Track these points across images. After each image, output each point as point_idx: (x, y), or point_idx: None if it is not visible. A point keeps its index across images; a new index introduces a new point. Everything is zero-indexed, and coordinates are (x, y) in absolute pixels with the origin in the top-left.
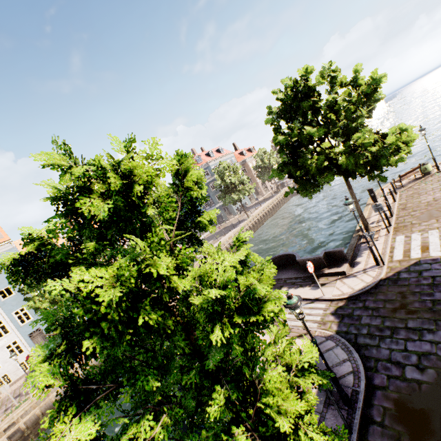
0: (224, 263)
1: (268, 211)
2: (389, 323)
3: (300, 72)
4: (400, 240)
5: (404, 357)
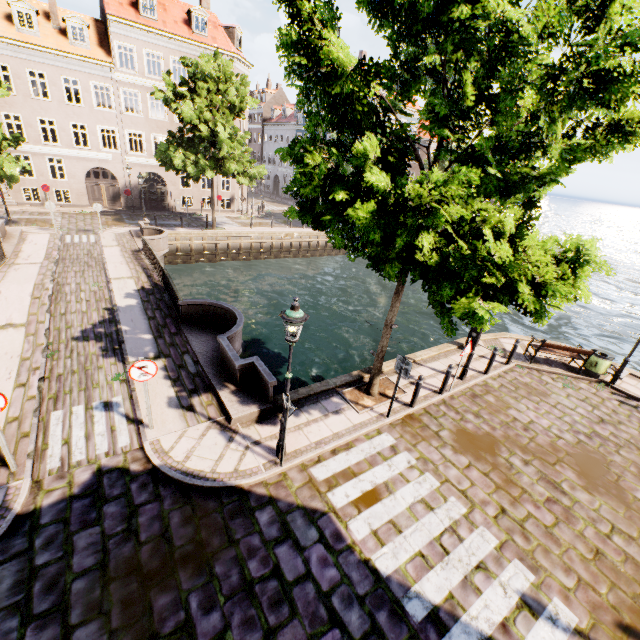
0: None
1: None
2: (81, 588)
3: None
4: (378, 443)
5: None
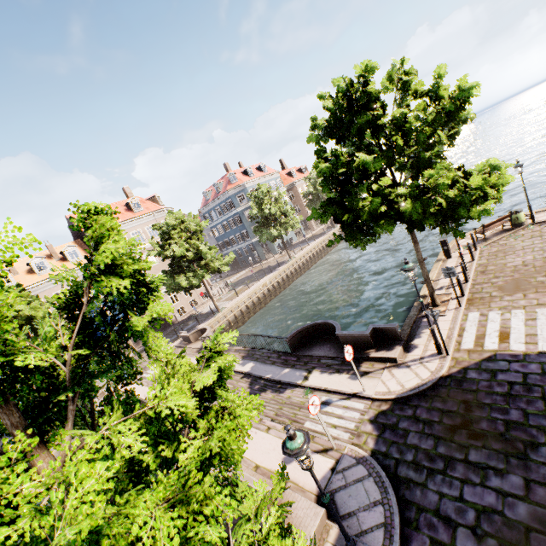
0: (81, 487)
1: (317, 252)
2: (444, 449)
3: (357, 70)
4: (473, 318)
5: (458, 512)
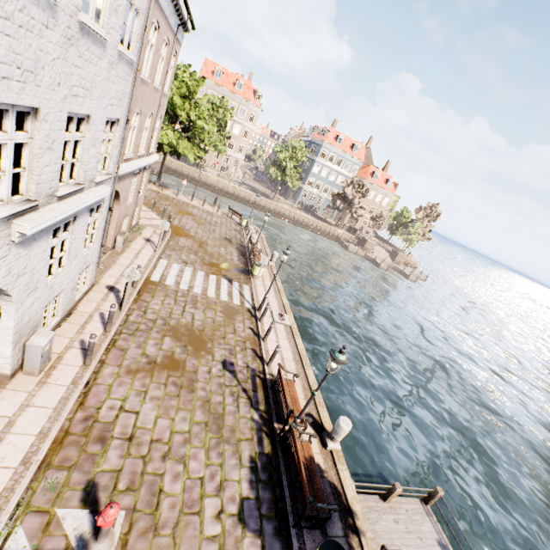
0: None
1: (294, 217)
2: None
3: None
4: None
5: None
